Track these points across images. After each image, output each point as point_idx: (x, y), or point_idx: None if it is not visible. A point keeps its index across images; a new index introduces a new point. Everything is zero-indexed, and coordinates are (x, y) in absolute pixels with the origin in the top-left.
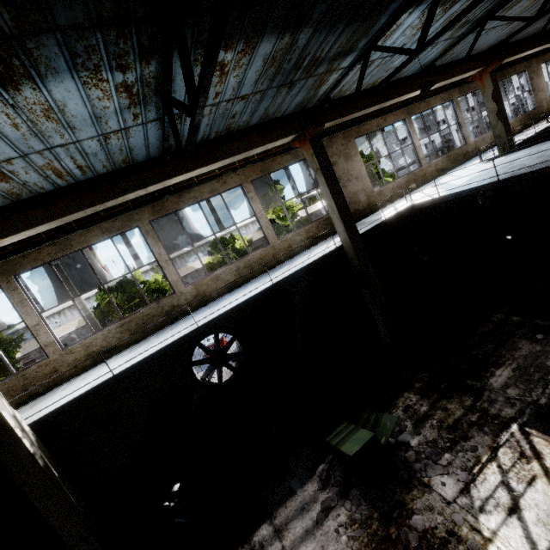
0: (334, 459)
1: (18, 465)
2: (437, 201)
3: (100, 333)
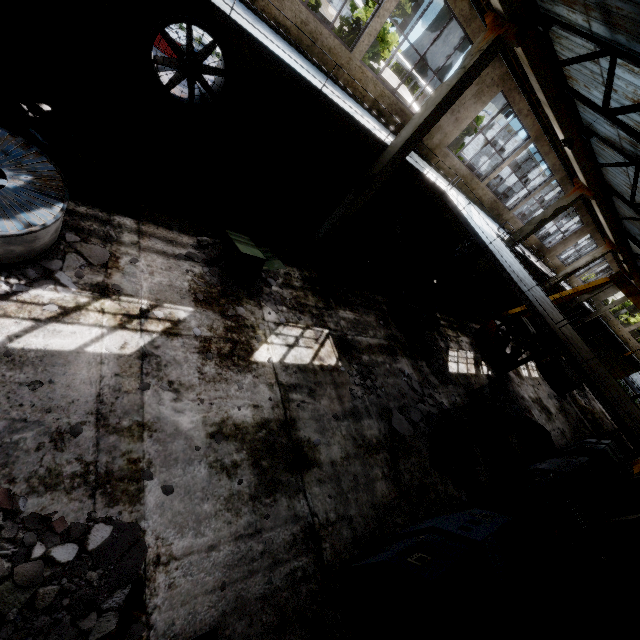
0: (220, 244)
1: None
2: (456, 212)
3: None
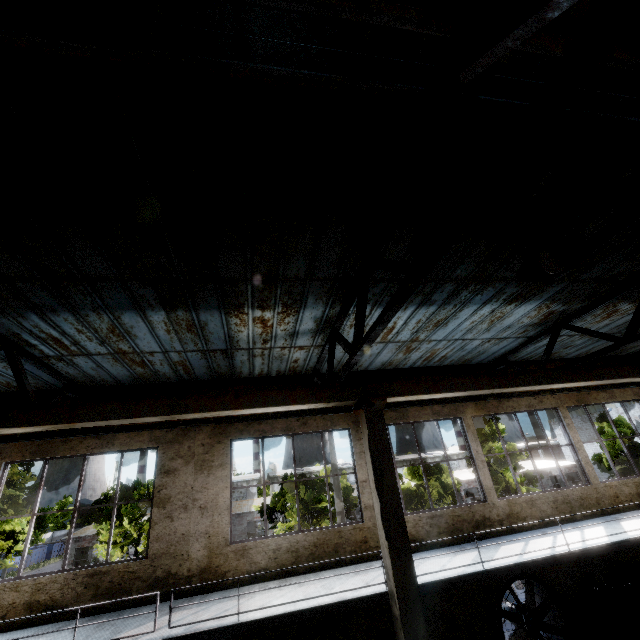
0: None
1: (412, 633)
2: None
3: (412, 517)
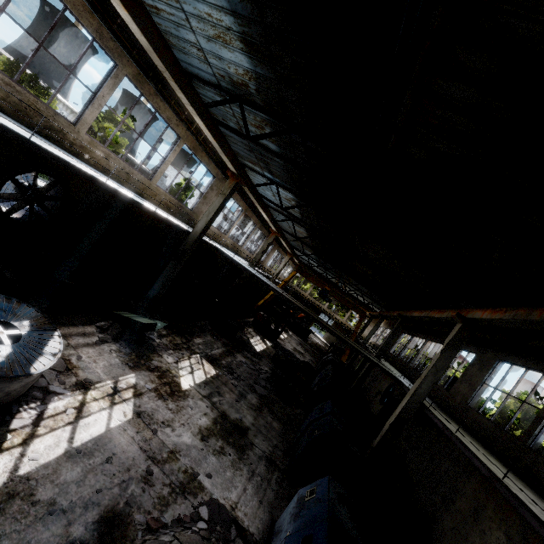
0: (116, 323)
1: None
2: (230, 258)
3: None
